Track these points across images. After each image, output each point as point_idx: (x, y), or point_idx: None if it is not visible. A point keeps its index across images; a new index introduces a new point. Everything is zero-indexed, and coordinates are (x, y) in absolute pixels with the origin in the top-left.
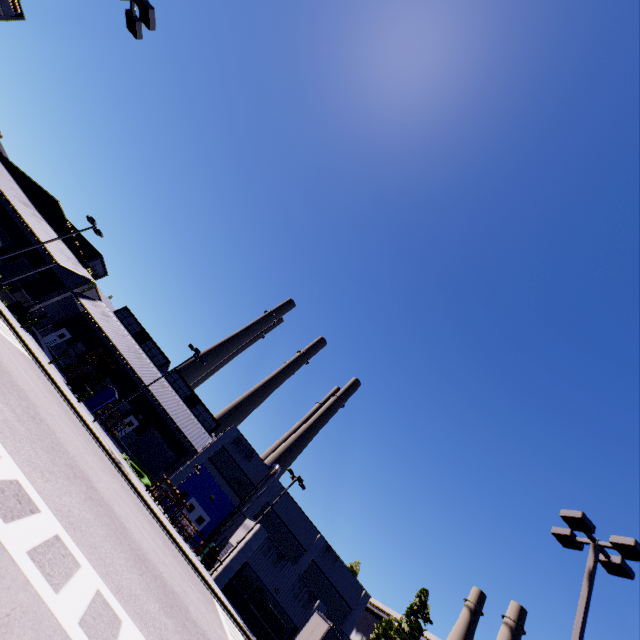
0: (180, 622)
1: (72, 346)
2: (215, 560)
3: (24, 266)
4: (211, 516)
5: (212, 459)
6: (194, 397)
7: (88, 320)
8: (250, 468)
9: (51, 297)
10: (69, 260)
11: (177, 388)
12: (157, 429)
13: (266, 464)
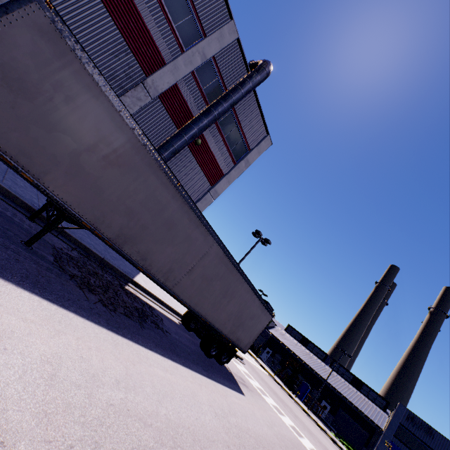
0: None
1: (274, 357)
2: None
3: None
4: None
5: (397, 436)
6: (356, 379)
7: (275, 339)
8: (437, 446)
9: None
10: None
11: (341, 374)
12: (343, 410)
13: None
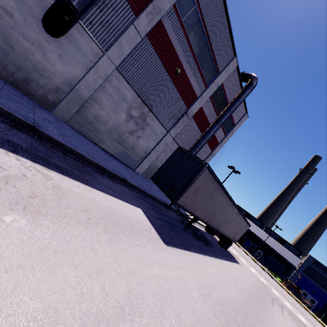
0: (314, 326)
1: None
2: None
3: None
4: (317, 300)
5: (305, 271)
6: (281, 239)
7: None
8: None
9: None
10: None
11: (271, 235)
12: (271, 255)
13: None
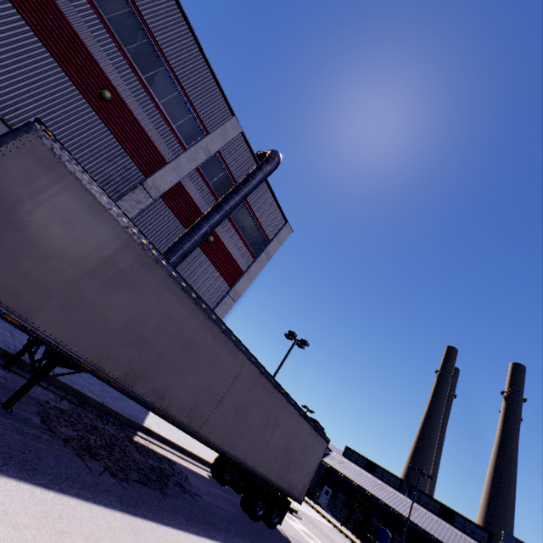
0: None
1: (336, 498)
2: None
3: None
4: None
5: None
6: (445, 508)
7: (333, 471)
8: None
9: None
10: None
11: (425, 504)
12: None
13: None
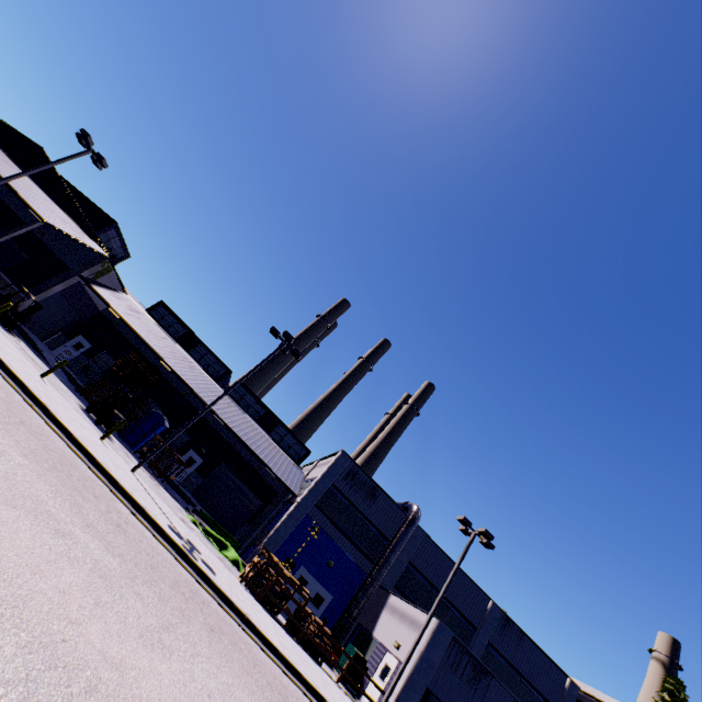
0: None
1: (94, 360)
2: (362, 676)
3: (4, 244)
4: (333, 593)
5: (320, 505)
6: (270, 417)
7: (112, 321)
8: (376, 513)
9: (49, 285)
10: (66, 224)
11: (246, 406)
12: (229, 466)
13: (398, 505)
